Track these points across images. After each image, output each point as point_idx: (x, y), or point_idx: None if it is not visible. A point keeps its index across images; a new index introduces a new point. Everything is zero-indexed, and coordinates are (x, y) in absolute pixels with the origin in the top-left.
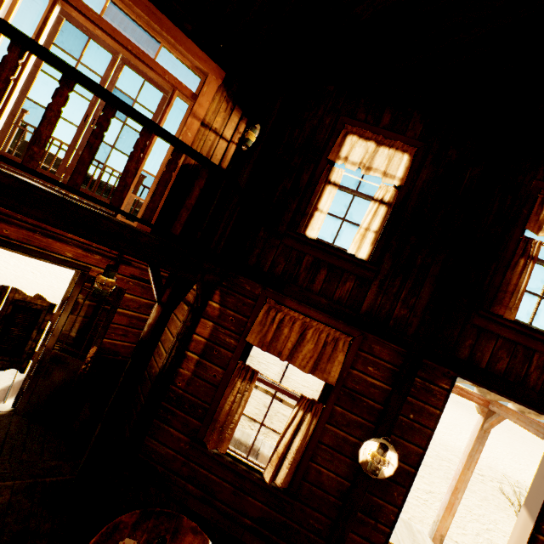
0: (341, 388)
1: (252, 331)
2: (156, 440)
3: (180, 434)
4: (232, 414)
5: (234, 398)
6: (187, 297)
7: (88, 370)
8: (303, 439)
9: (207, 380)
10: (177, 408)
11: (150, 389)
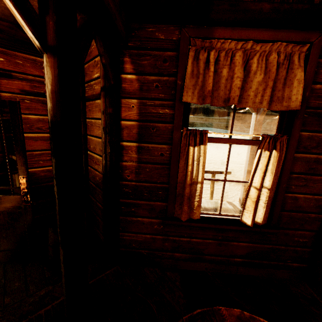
0: (303, 111)
1: (185, 88)
2: (130, 233)
3: (150, 220)
4: (194, 183)
5: (191, 167)
6: (95, 92)
7: (31, 200)
8: (274, 177)
9: (156, 162)
10: (136, 199)
11: (102, 195)
